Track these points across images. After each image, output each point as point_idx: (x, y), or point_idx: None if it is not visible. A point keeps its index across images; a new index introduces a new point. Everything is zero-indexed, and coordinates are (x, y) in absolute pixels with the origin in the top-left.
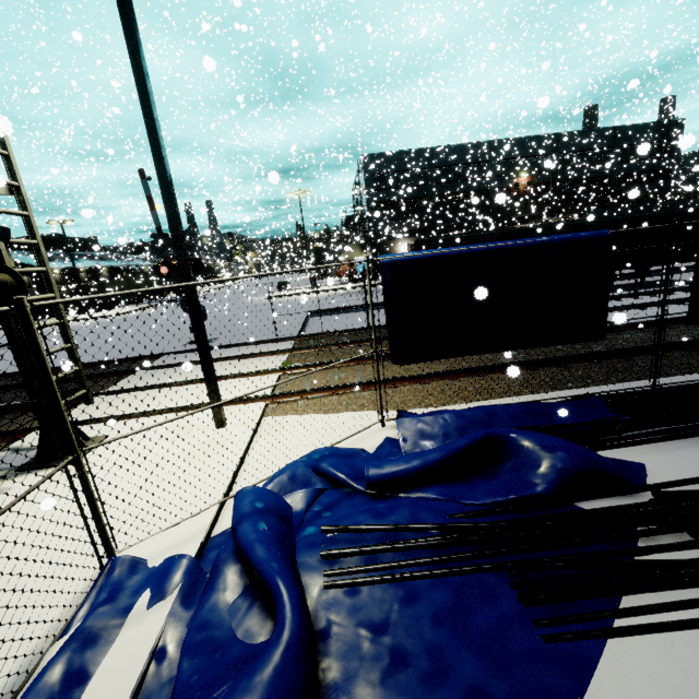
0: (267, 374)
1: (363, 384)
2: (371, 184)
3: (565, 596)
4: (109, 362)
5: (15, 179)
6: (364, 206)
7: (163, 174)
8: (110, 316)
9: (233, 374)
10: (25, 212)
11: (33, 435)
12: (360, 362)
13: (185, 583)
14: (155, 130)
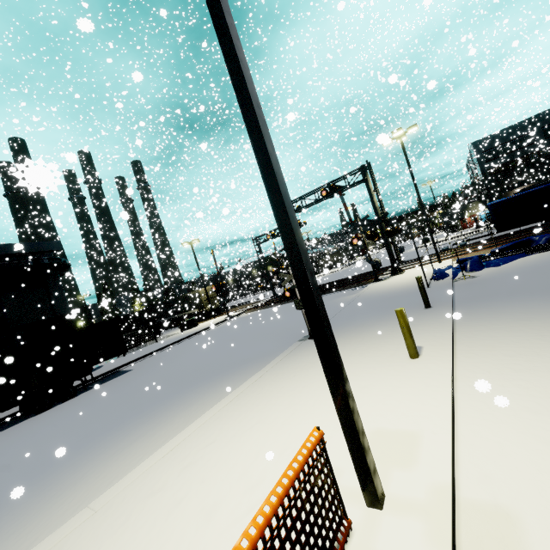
0: (446, 256)
1: (489, 247)
2: (483, 158)
3: (534, 250)
4: (371, 271)
5: (384, 211)
6: (479, 174)
7: (420, 200)
8: (332, 272)
9: (432, 258)
10: (387, 217)
11: (381, 276)
12: (488, 245)
13: (452, 267)
14: (418, 191)
